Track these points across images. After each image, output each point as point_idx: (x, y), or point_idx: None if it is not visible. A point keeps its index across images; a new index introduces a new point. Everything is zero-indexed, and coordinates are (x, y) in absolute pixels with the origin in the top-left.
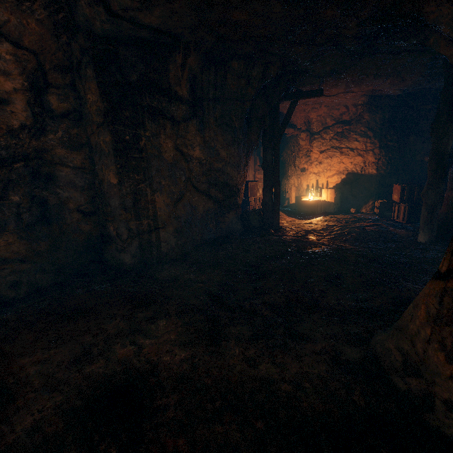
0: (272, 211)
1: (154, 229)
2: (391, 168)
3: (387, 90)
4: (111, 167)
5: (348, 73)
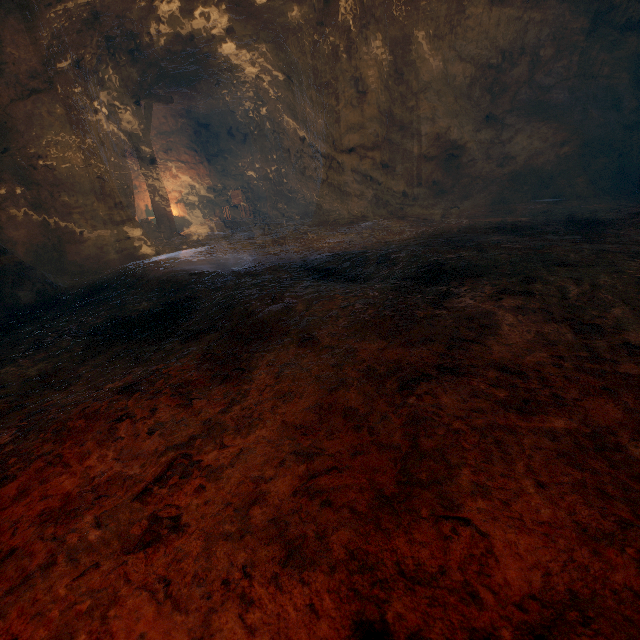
0: (167, 218)
1: (127, 219)
2: (222, 179)
3: (203, 108)
4: (71, 145)
5: (192, 88)
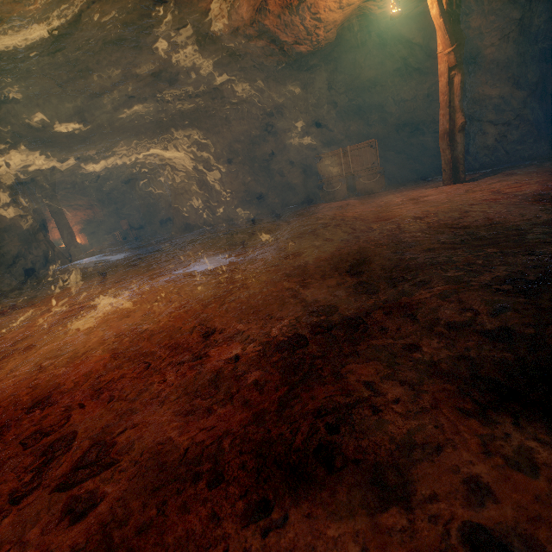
0: (73, 244)
1: (50, 246)
2: (112, 213)
3: (92, 169)
4: (14, 209)
5: (83, 161)
